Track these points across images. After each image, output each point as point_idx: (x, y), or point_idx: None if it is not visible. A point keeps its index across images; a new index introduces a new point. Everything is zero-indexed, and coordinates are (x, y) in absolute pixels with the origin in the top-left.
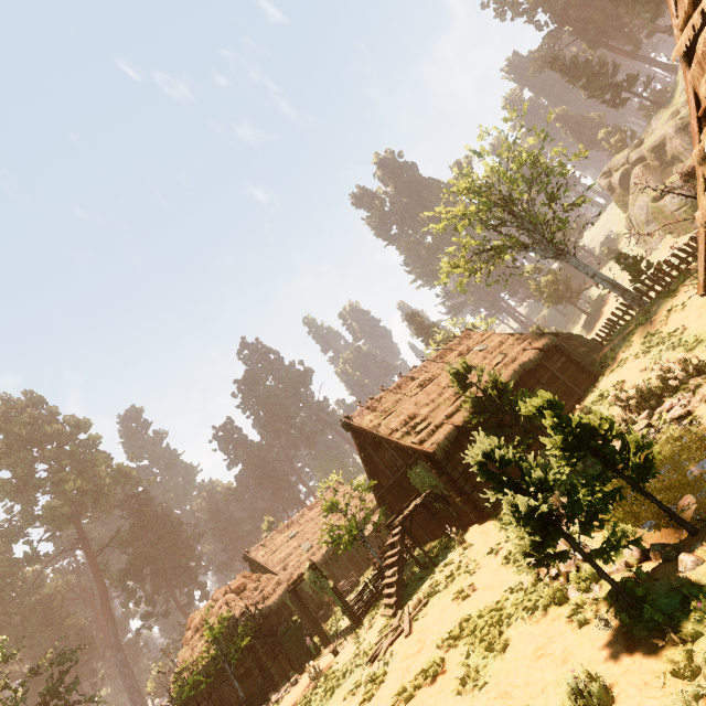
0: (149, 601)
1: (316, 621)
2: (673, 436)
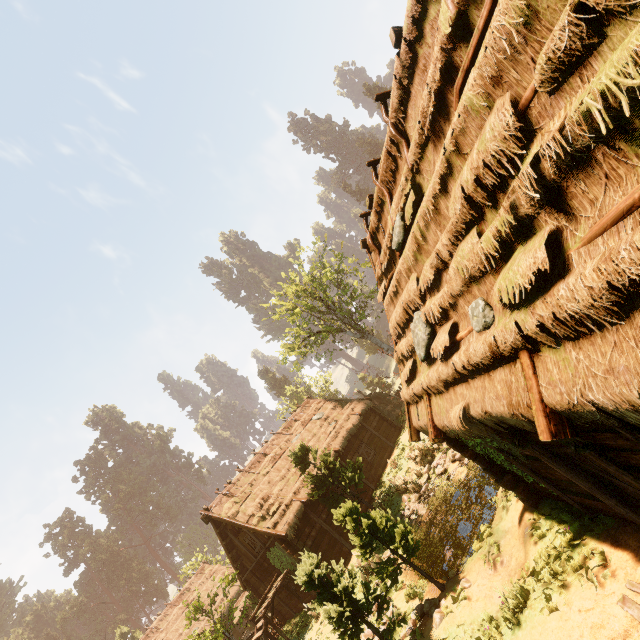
0: None
1: None
2: (441, 488)
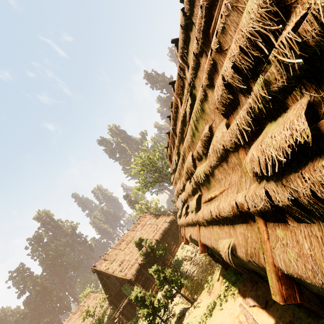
0: None
1: None
2: (200, 259)
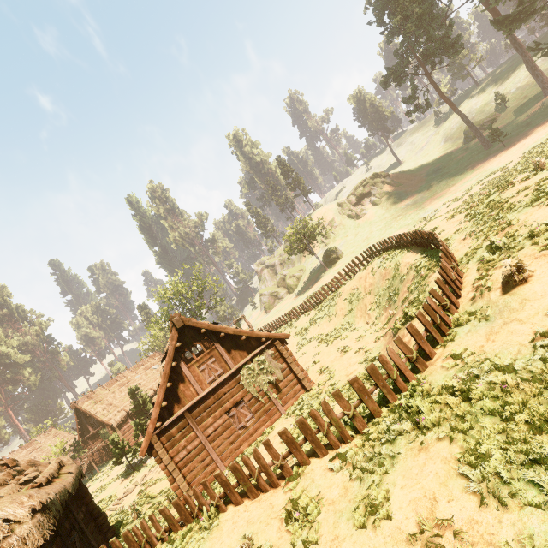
0: None
1: None
2: None
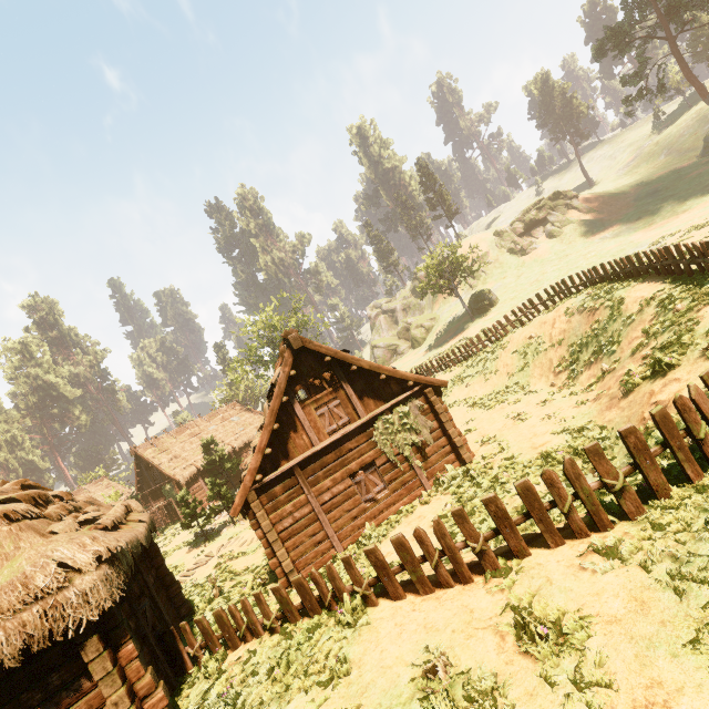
0: None
1: None
2: None
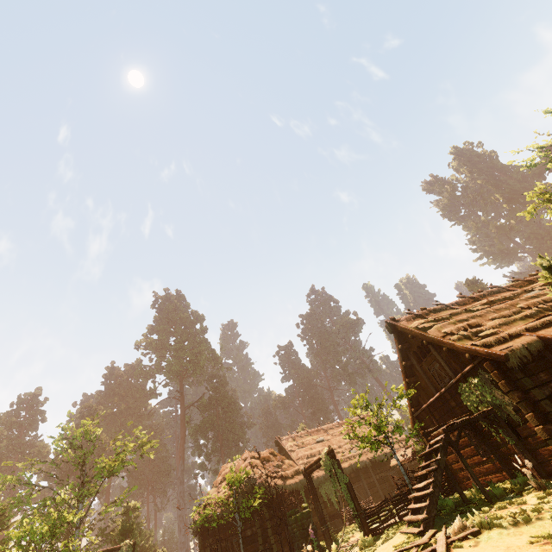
0: (207, 456)
1: (323, 517)
2: None
